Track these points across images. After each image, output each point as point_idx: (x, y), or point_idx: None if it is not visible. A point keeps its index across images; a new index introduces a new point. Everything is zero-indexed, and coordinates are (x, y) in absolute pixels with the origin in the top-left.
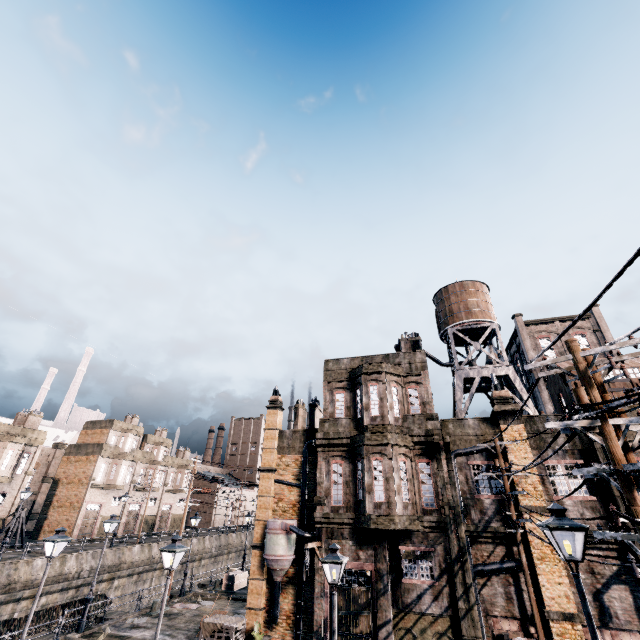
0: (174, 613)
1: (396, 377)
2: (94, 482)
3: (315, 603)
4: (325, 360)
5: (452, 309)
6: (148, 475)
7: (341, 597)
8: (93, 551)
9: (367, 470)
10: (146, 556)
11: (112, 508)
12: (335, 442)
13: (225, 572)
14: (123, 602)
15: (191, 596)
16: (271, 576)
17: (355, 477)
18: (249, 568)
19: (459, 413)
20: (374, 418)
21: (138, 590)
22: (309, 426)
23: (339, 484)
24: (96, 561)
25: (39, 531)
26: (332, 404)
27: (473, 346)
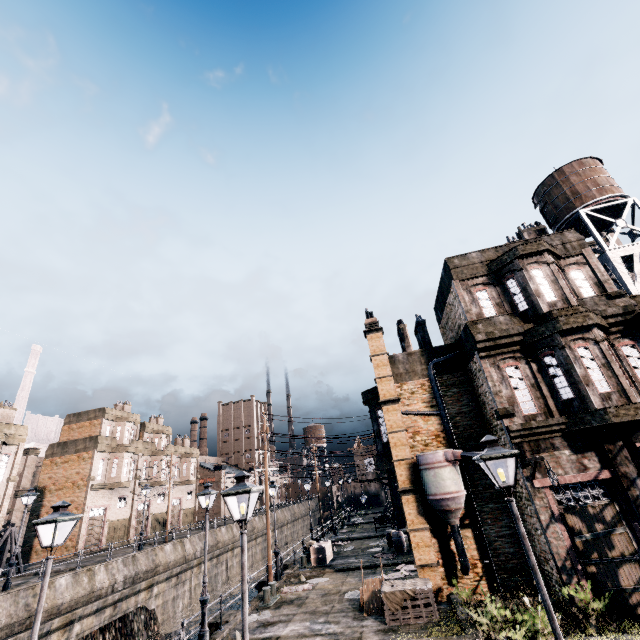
0: (294, 599)
1: (554, 259)
2: (94, 482)
3: (547, 533)
4: (446, 258)
5: (577, 190)
6: (152, 468)
7: (576, 519)
8: (123, 557)
9: (573, 360)
10: (180, 554)
11: (118, 510)
12: (503, 341)
13: (302, 547)
14: (166, 611)
15: (286, 579)
16: (434, 523)
17: (545, 376)
18: (319, 540)
19: (634, 292)
20: (553, 303)
21: (179, 594)
22: (424, 346)
23: (523, 389)
24: (129, 569)
25: (29, 553)
26: (475, 304)
27: (617, 224)
